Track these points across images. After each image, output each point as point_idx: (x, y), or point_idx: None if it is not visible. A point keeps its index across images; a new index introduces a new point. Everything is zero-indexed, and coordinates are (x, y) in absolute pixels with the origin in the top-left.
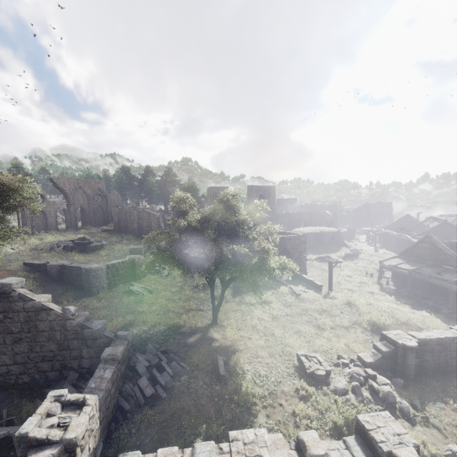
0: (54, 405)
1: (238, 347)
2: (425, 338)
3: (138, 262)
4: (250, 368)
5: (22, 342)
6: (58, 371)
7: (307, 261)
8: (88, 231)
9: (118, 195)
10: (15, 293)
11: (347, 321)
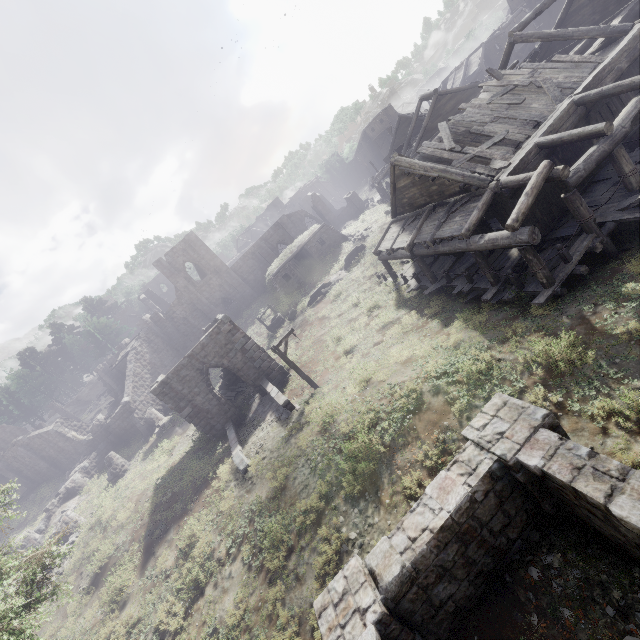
0: None
1: None
2: (401, 572)
3: None
4: None
5: None
6: None
7: (299, 319)
8: None
9: (4, 427)
10: None
11: (315, 504)
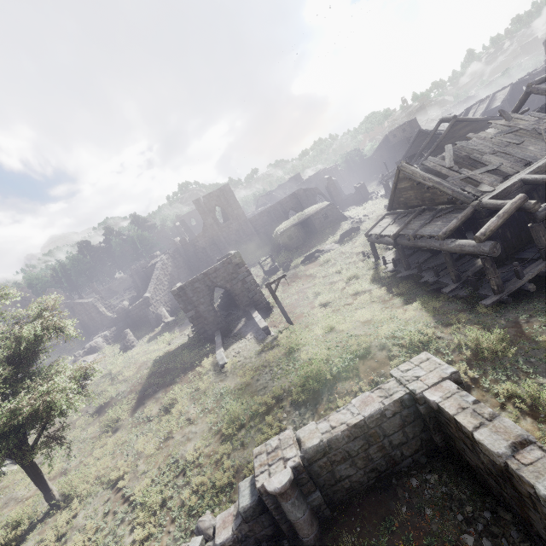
0: None
1: None
2: (319, 443)
3: None
4: None
5: None
6: None
7: (291, 271)
8: None
9: (58, 291)
10: None
11: (268, 400)
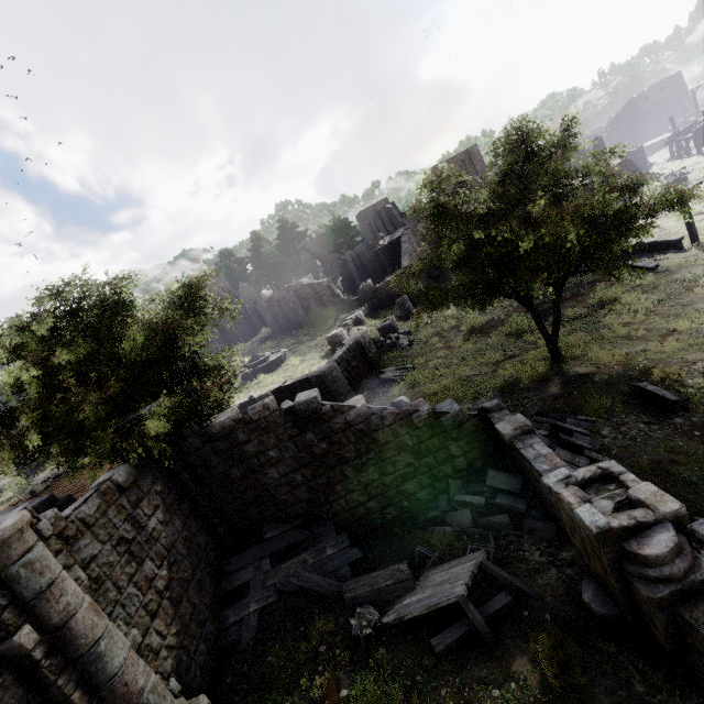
0: (574, 491)
1: (641, 366)
2: None
3: (364, 343)
4: (701, 380)
5: (367, 468)
6: (430, 487)
7: None
8: (245, 351)
9: (249, 287)
10: (326, 408)
11: None
